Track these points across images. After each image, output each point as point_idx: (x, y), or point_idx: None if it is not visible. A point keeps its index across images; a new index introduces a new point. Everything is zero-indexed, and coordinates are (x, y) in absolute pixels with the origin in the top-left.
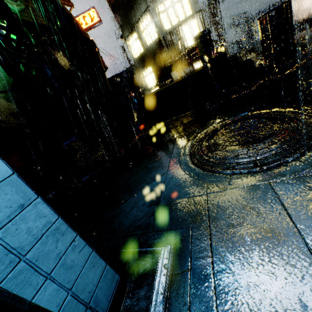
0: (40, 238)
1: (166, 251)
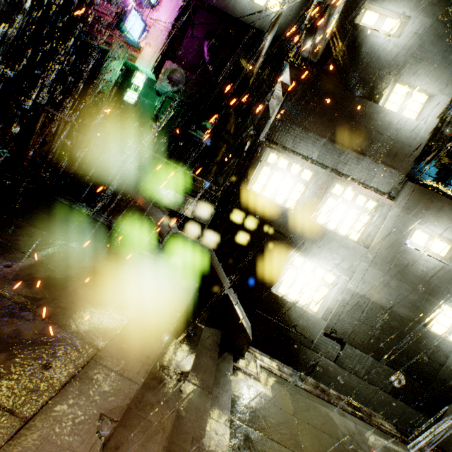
0: None
1: None
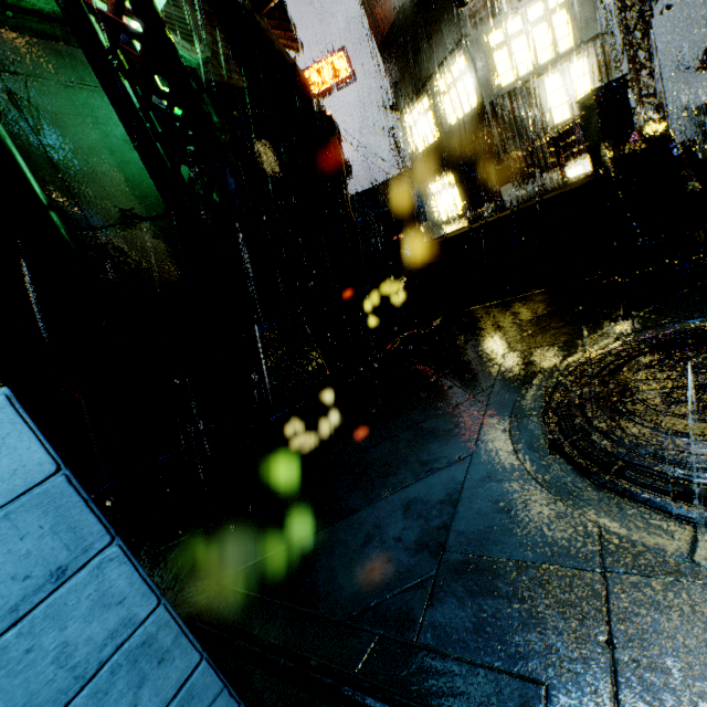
0: (93, 677)
1: None
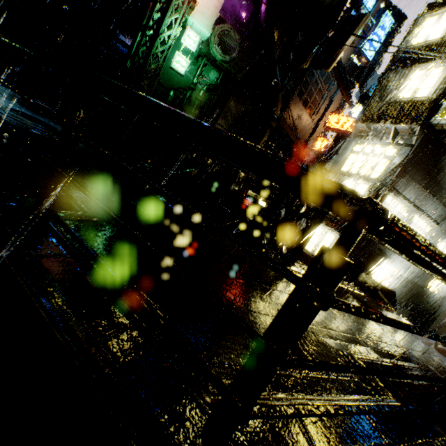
0: None
1: None
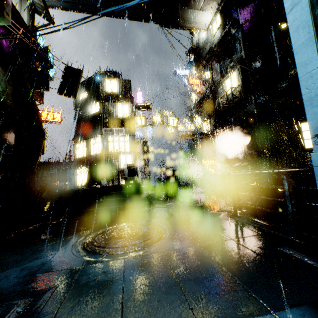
0: None
1: (25, 301)
